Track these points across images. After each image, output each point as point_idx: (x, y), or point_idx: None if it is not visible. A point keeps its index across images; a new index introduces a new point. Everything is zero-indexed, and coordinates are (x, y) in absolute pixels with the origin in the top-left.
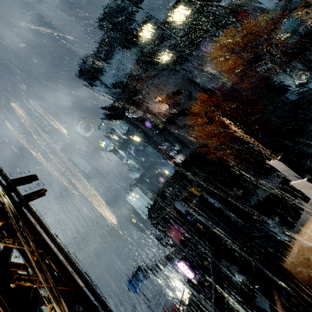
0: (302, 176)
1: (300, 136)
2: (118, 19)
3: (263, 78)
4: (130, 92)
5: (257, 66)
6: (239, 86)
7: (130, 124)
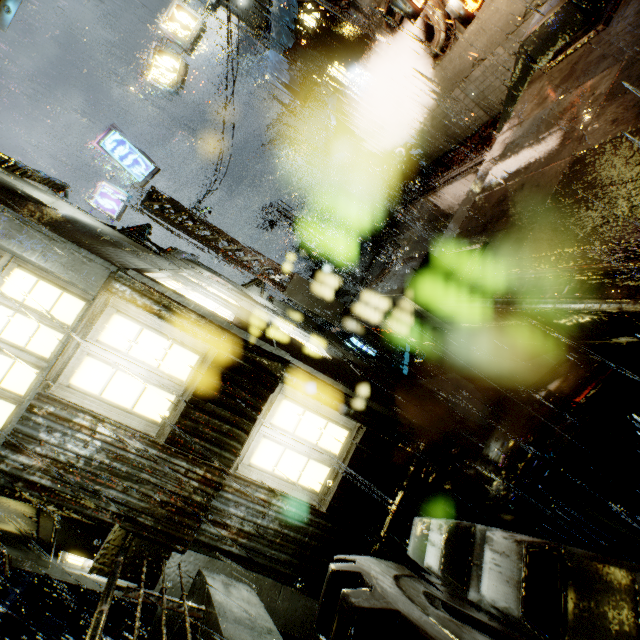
0: None
1: None
2: None
3: None
4: None
5: None
6: None
7: None
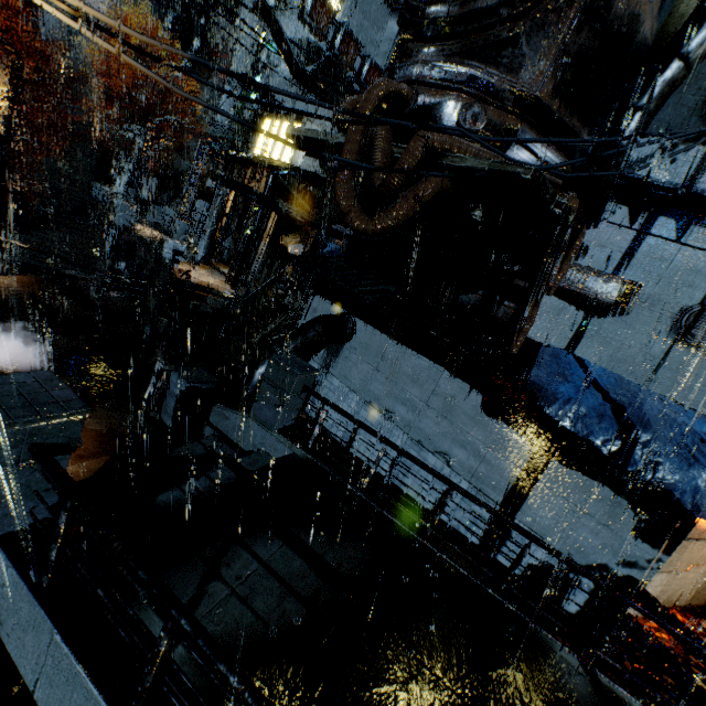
0: None
1: (35, 227)
2: None
3: (110, 135)
4: None
5: (129, 117)
6: (77, 88)
7: None
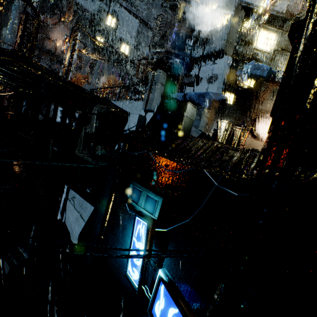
0: None
1: None
2: (110, 0)
3: None
4: (56, 0)
5: None
6: None
7: (20, 0)
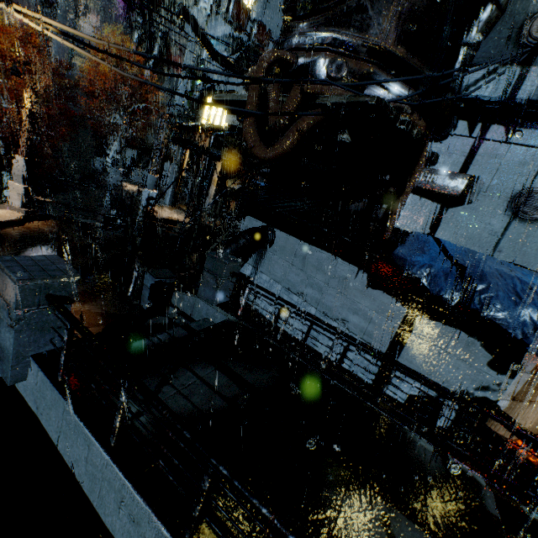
0: (25, 183)
1: (57, 191)
2: None
3: (102, 123)
4: None
5: (114, 108)
6: (78, 92)
7: None
